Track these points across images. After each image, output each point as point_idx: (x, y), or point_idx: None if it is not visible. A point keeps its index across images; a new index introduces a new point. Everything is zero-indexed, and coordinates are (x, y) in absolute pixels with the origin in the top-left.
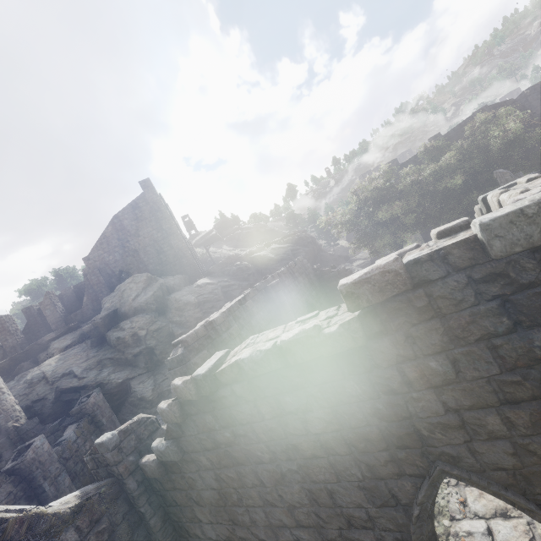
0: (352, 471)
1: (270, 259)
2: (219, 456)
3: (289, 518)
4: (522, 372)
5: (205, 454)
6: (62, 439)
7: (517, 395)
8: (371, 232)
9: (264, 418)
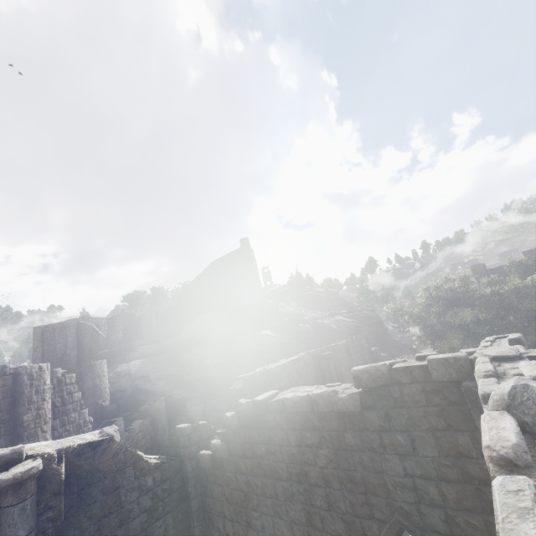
0: (339, 504)
1: (331, 329)
2: (253, 464)
3: (289, 532)
4: (452, 460)
5: (244, 460)
6: (131, 428)
7: (449, 475)
8: (440, 330)
9: (290, 444)
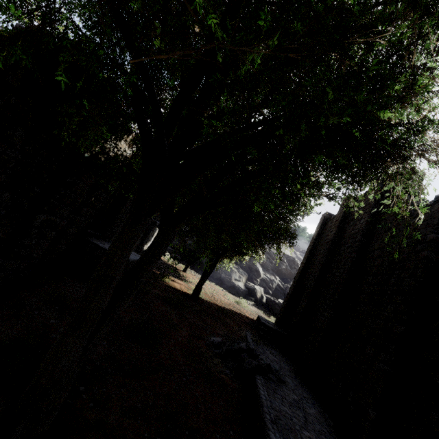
0: None
1: None
2: None
3: None
4: None
5: None
6: None
7: None
8: None
9: None
